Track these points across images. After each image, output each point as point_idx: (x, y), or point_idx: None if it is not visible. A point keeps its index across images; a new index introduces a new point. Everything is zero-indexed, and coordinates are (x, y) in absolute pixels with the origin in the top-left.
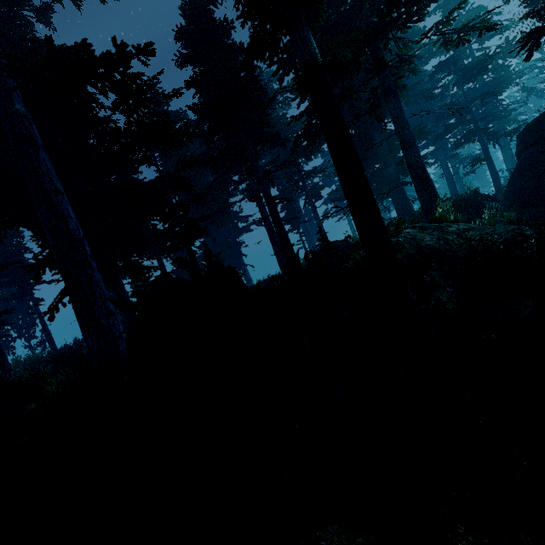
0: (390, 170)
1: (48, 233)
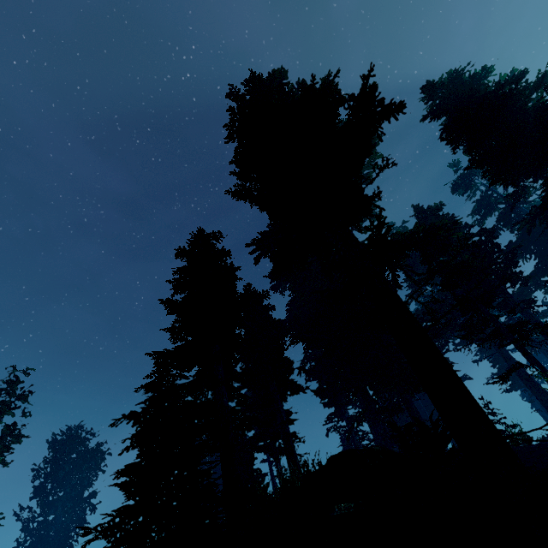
0: None
1: None
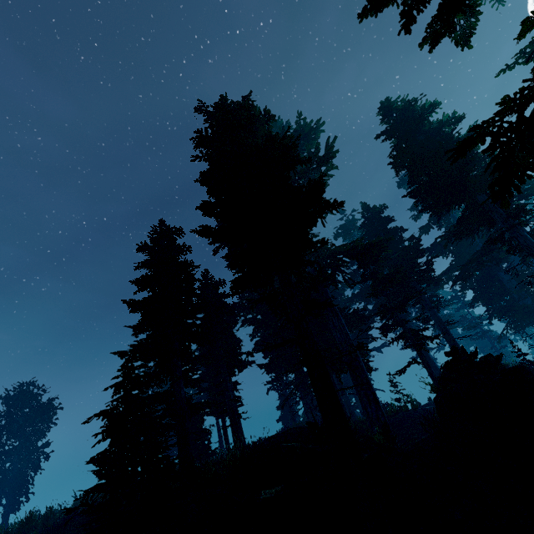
0: (527, 301)
1: (337, 334)
